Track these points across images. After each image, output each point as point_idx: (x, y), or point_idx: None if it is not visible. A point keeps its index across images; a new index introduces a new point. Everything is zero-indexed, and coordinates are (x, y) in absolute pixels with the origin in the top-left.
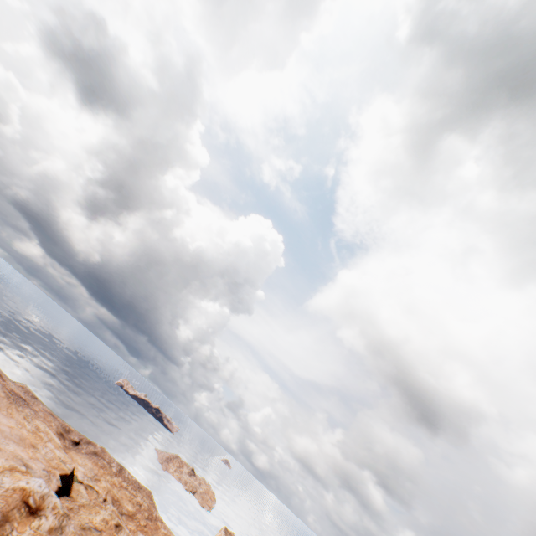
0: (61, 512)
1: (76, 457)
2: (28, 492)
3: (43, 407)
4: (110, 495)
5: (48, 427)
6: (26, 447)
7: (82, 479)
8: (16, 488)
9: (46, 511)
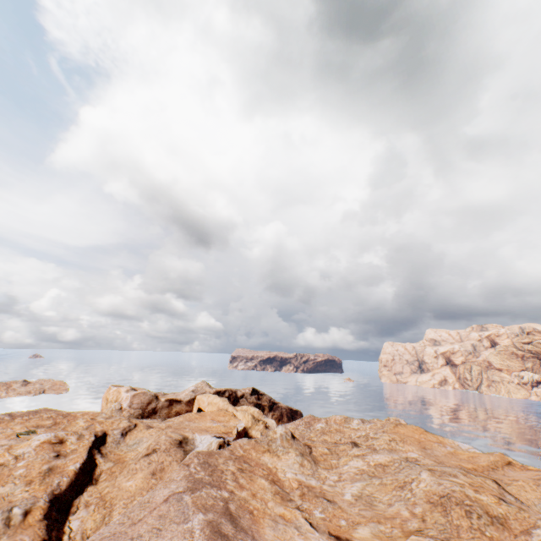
0: (73, 432)
1: None
2: (47, 441)
3: None
4: (31, 427)
5: None
6: None
7: None
8: (39, 445)
9: (66, 438)
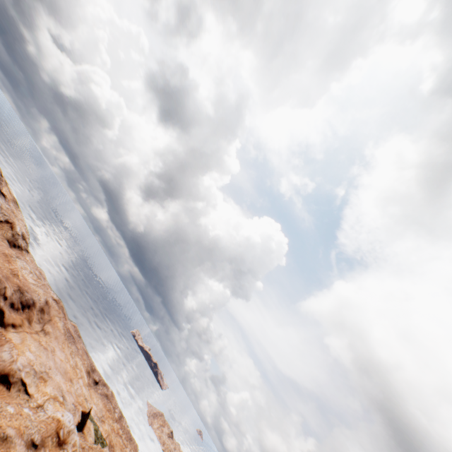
0: (77, 451)
1: (93, 395)
2: (61, 423)
3: (82, 345)
4: (108, 439)
5: (83, 365)
6: (66, 380)
7: (93, 417)
8: (54, 418)
9: (68, 446)
